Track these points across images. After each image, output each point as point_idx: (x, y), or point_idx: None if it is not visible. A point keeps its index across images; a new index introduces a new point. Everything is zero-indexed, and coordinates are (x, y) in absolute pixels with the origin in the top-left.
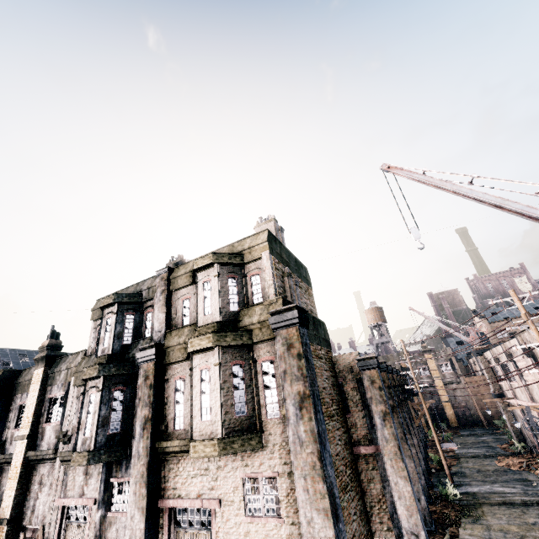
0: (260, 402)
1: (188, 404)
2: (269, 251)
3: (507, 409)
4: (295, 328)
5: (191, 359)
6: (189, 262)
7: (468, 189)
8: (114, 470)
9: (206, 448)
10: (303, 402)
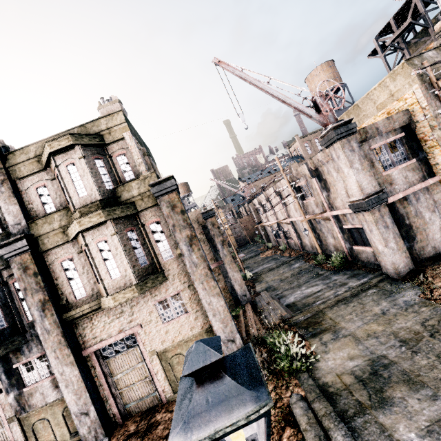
0: (156, 252)
1: (84, 276)
2: (130, 132)
3: (263, 229)
4: (174, 193)
5: (82, 237)
6: (27, 146)
7: (268, 87)
8: (13, 358)
9: (126, 294)
10: (192, 241)
